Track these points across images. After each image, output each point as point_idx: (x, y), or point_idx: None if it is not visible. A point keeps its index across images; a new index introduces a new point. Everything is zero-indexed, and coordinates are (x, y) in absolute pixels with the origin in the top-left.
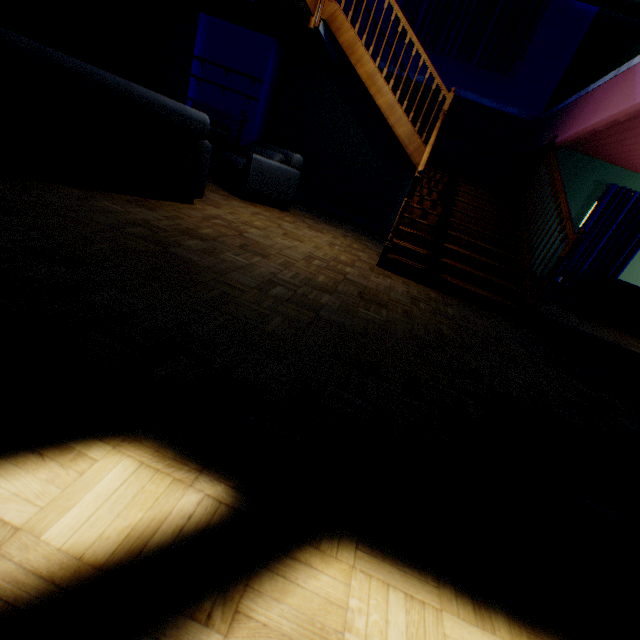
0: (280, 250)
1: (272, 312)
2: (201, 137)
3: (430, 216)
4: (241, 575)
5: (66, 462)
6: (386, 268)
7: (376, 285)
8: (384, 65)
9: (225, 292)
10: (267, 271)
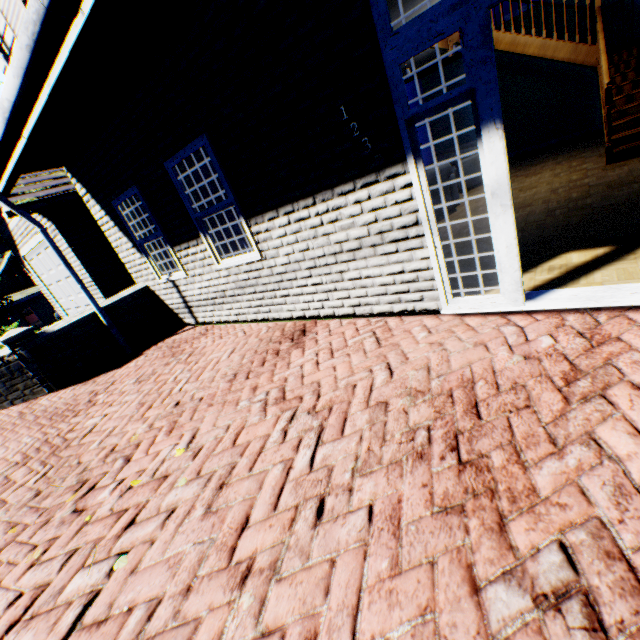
0: (531, 199)
1: (567, 218)
2: (449, 175)
3: (635, 96)
4: (629, 251)
5: (558, 258)
6: (615, 162)
7: (616, 177)
8: (508, 16)
9: (536, 224)
10: (540, 210)
